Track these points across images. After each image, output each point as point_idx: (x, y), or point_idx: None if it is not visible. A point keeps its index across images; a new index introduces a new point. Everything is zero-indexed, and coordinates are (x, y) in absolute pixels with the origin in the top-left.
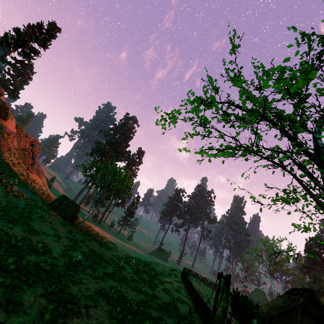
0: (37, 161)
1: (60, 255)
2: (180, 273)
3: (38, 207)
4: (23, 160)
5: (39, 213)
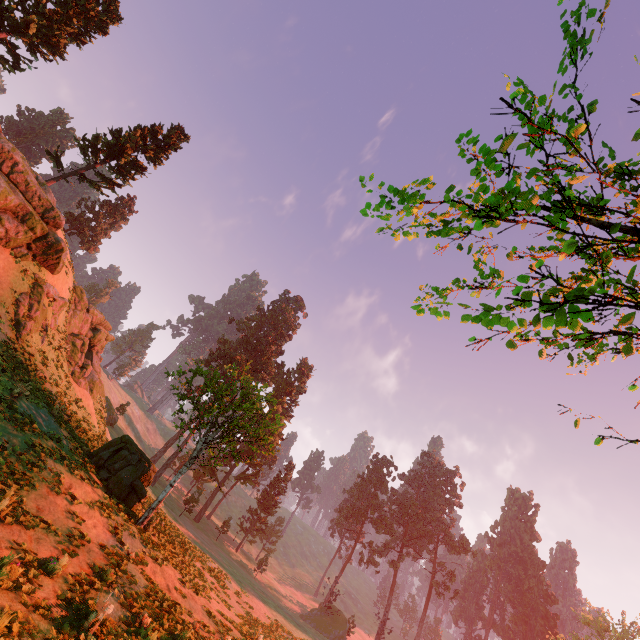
0: (96, 363)
1: (59, 597)
2: None
3: (59, 455)
4: (68, 356)
5: (54, 470)
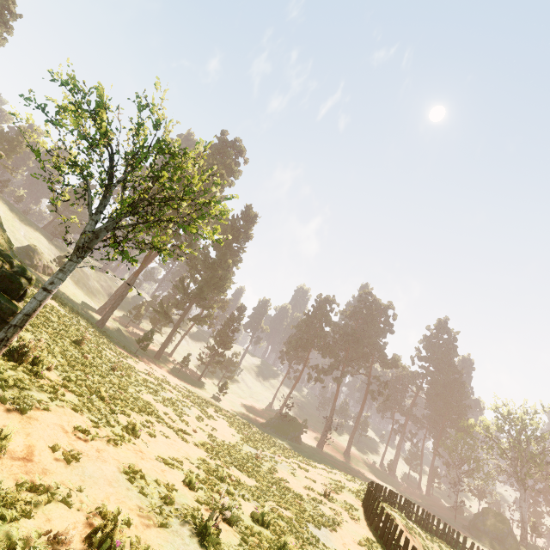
0: None
1: None
2: (357, 496)
3: None
4: None
5: None
